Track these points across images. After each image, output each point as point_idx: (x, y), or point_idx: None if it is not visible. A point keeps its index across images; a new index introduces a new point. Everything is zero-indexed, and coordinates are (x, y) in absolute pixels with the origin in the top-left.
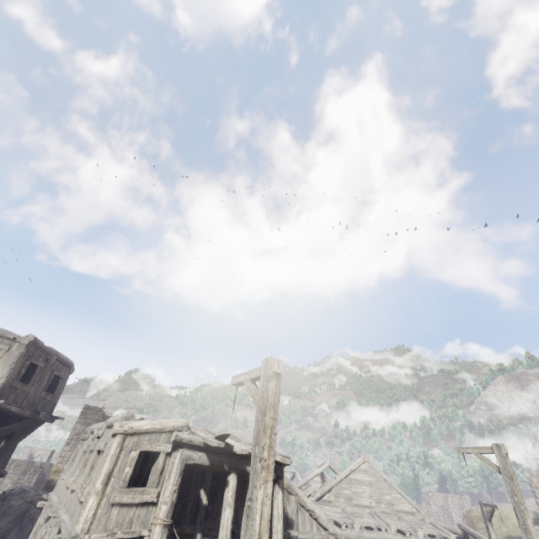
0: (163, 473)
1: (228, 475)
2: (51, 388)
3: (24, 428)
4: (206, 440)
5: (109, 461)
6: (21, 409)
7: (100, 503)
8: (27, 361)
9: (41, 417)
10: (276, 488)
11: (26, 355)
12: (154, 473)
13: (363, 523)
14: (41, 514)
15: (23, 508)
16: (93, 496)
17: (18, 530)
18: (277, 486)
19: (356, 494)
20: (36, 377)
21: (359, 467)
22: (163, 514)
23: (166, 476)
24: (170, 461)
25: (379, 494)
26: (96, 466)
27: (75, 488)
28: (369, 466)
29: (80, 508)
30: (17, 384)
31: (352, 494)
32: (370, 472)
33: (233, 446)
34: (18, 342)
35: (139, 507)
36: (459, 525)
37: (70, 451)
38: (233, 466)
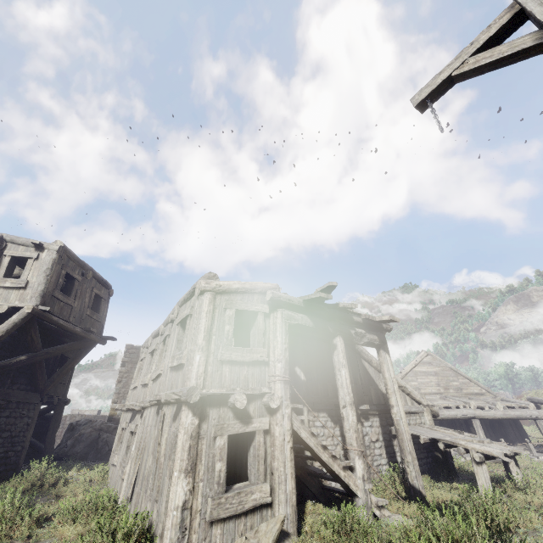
0: (266, 335)
1: (333, 339)
2: (95, 309)
3: (77, 348)
4: (308, 296)
5: (205, 318)
6: (70, 324)
7: (207, 360)
8: (62, 271)
9: (92, 336)
10: (382, 353)
11: (59, 264)
12: (257, 333)
13: (440, 404)
14: (120, 422)
15: (94, 435)
16: (197, 352)
17: (95, 453)
18: (382, 351)
19: (423, 384)
20: (76, 292)
21: (422, 361)
22: (280, 371)
23: (270, 337)
24: (270, 323)
25: (446, 382)
26: (188, 331)
27: (161, 372)
28: (432, 358)
29: (182, 372)
30: (58, 294)
31: (419, 385)
32: (434, 363)
33: (338, 303)
34: (47, 248)
35: (250, 366)
36: (529, 398)
37: (123, 388)
38: (337, 329)
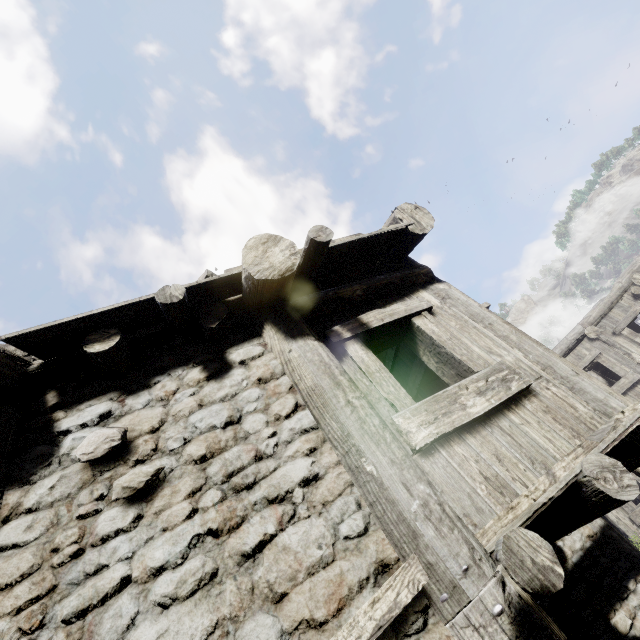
0: None
1: None
2: None
3: None
4: None
5: None
6: None
7: None
8: None
9: None
10: None
11: None
12: None
13: None
14: None
15: None
16: None
17: None
18: None
19: None
20: None
21: None
22: None
23: None
24: None
25: None
26: None
27: None
28: None
29: None
30: None
31: None
32: None
33: None
34: None
35: None
36: None
37: None
38: None
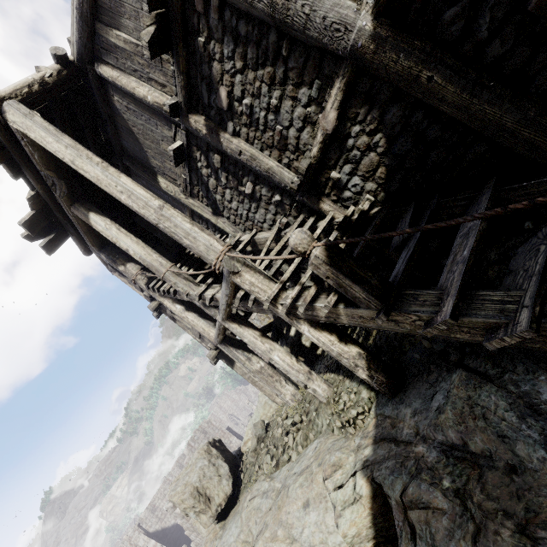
0: None
1: None
2: None
3: None
4: None
5: None
6: None
7: None
8: None
9: None
10: None
11: None
12: None
13: None
14: None
15: None
16: None
17: None
18: None
19: None
20: None
21: None
22: None
23: None
24: None
25: None
26: None
27: None
28: None
29: None
30: None
31: None
32: None
33: None
34: None
35: None
36: None
37: None
38: None
